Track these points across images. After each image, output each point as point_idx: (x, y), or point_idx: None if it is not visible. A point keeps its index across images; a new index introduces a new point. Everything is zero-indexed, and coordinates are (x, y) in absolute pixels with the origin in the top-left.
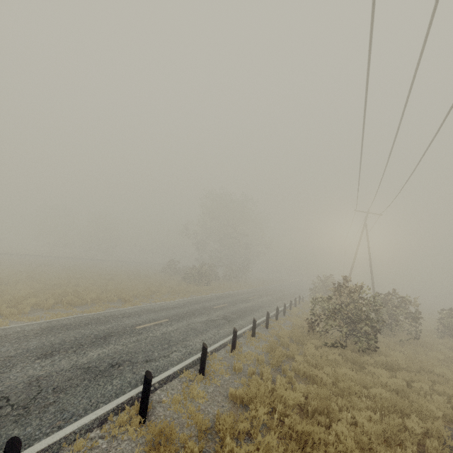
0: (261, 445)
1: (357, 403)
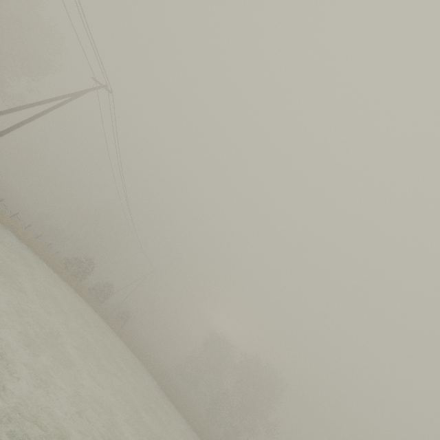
0: (28, 233)
1: (51, 259)
